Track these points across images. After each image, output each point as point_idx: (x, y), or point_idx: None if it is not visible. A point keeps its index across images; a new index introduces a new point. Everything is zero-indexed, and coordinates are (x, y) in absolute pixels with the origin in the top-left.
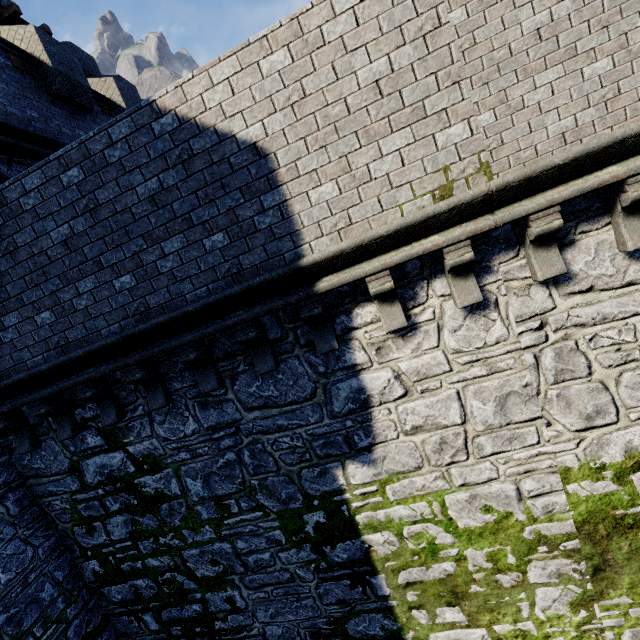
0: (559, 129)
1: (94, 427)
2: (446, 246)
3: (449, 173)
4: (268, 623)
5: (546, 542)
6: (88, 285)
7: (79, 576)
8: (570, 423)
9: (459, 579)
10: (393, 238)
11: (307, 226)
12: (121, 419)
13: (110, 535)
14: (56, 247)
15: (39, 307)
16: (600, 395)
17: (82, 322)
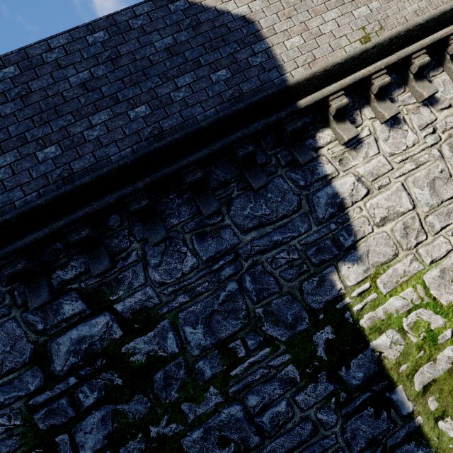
0: (413, 10)
1: (74, 290)
2: (374, 73)
3: (365, 30)
4: None
5: None
6: (102, 117)
7: None
8: None
9: None
10: (343, 67)
11: (286, 62)
12: (113, 266)
13: (78, 451)
14: (73, 89)
15: (44, 143)
16: None
17: (91, 151)
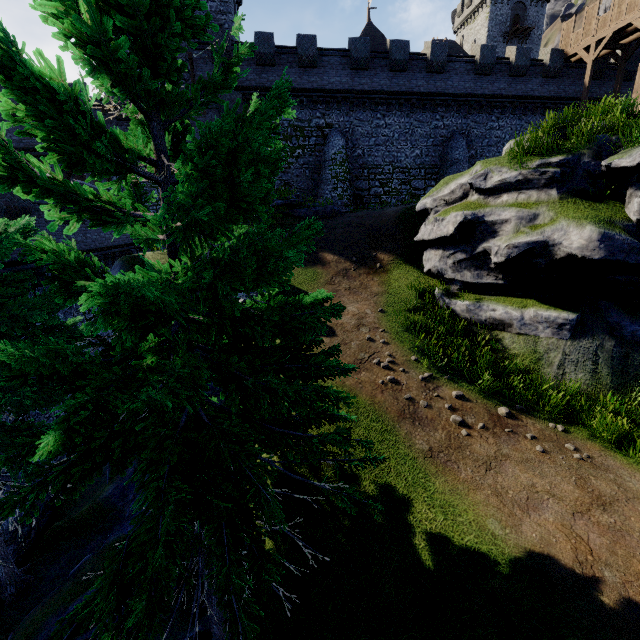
0: None
1: None
2: None
3: None
4: None
5: None
6: None
7: None
8: None
9: None
10: None
11: None
12: None
13: None
14: None
15: None
16: None
17: None
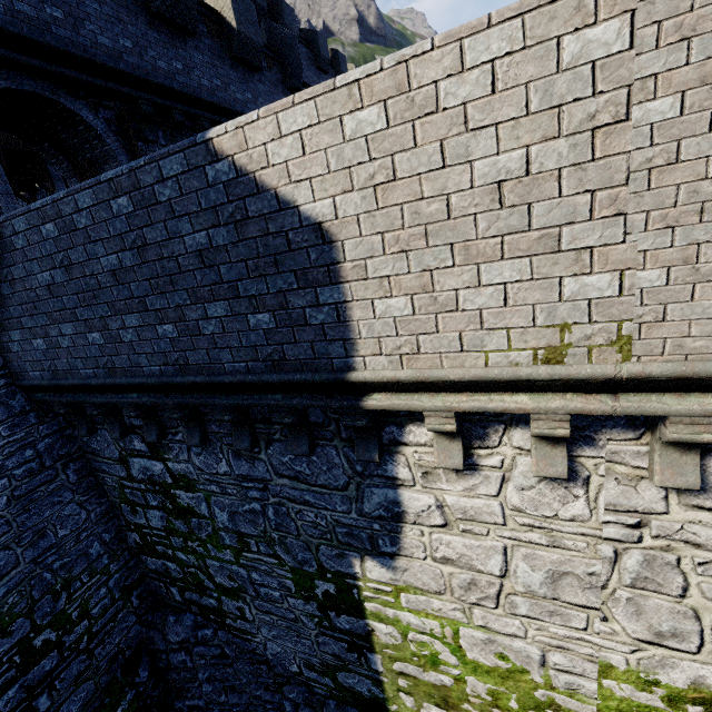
0: None
1: (140, 434)
2: (535, 413)
3: (567, 334)
4: (270, 639)
5: (558, 710)
6: (133, 321)
7: (123, 540)
8: (633, 629)
9: (454, 693)
10: (467, 384)
11: (365, 338)
12: (162, 440)
13: (149, 521)
14: (106, 275)
15: (90, 326)
16: (686, 621)
17: (127, 354)
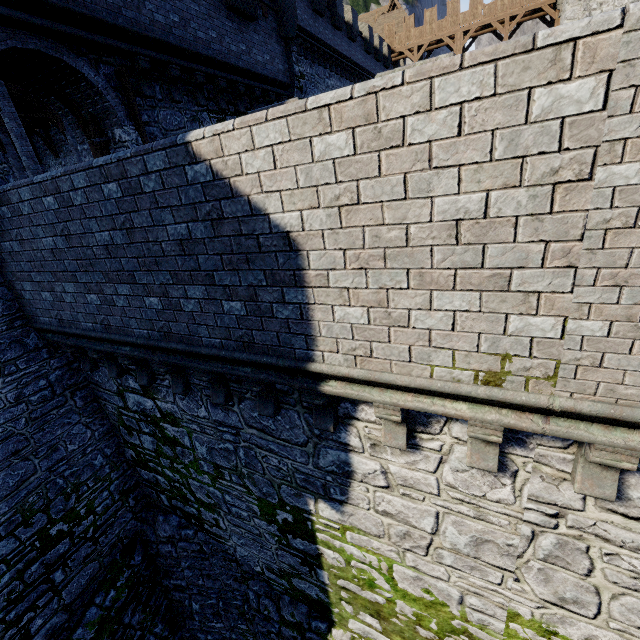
0: None
1: (134, 376)
2: (472, 420)
3: (508, 363)
4: (239, 545)
5: (469, 636)
6: (124, 290)
7: (122, 454)
8: (540, 592)
9: (385, 609)
10: (413, 389)
11: (324, 336)
12: (151, 384)
13: (142, 443)
14: (100, 248)
15: (89, 289)
16: (587, 594)
17: (120, 316)
